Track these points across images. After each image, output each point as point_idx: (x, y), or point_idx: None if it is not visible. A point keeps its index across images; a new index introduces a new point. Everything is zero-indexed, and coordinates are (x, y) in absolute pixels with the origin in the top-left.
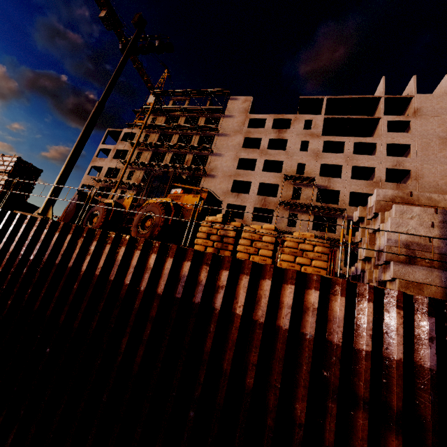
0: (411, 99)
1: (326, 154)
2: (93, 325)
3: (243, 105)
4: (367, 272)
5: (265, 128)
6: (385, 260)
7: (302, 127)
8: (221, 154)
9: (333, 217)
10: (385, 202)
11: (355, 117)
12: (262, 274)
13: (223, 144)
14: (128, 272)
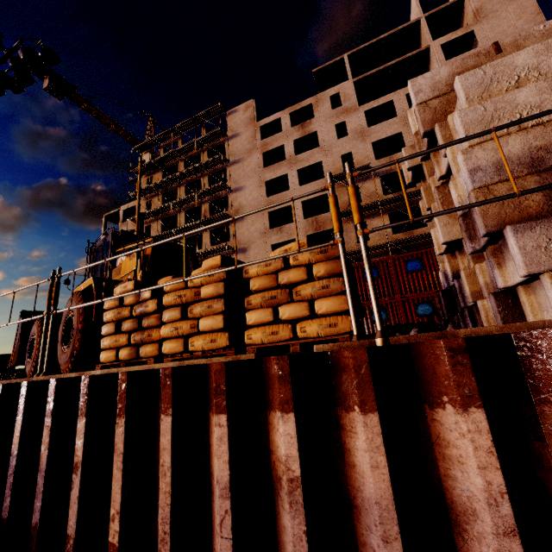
0: (463, 1)
1: (374, 127)
2: None
3: (246, 115)
4: (462, 278)
5: (283, 130)
6: (486, 230)
7: (330, 107)
8: (241, 186)
9: (415, 206)
10: (442, 98)
11: (395, 62)
12: (160, 397)
13: (239, 174)
14: None
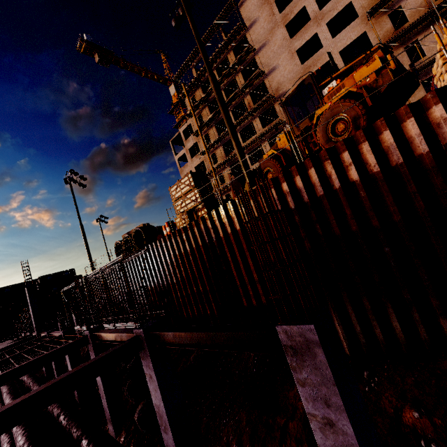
0: None
1: None
2: (420, 205)
3: None
4: None
5: None
6: None
7: None
8: (273, 67)
9: None
10: None
11: None
12: None
13: (268, 57)
14: (412, 145)
